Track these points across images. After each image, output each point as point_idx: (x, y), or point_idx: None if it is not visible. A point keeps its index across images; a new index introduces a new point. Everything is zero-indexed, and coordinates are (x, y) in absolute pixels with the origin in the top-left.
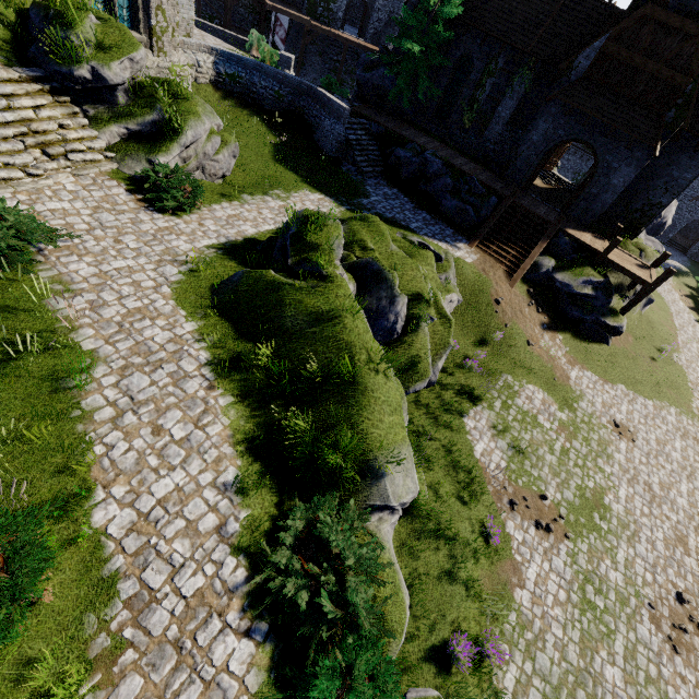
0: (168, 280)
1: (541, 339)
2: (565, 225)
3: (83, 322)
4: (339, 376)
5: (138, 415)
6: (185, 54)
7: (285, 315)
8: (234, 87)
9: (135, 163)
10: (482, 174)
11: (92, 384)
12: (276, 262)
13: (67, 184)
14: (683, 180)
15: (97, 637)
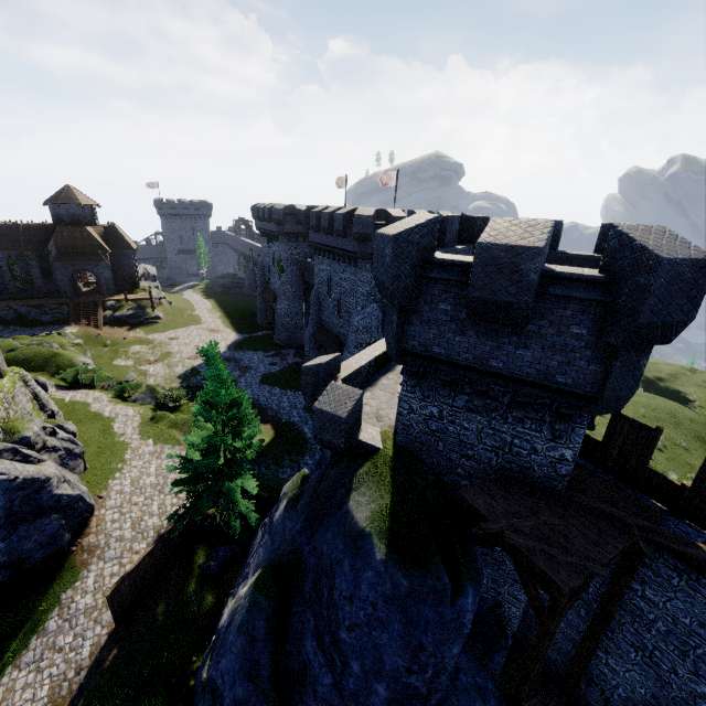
0: None
1: (129, 335)
2: (105, 298)
3: None
4: (50, 356)
5: None
6: None
7: (21, 357)
8: None
9: None
10: (51, 301)
11: None
12: None
13: None
14: (132, 263)
15: None
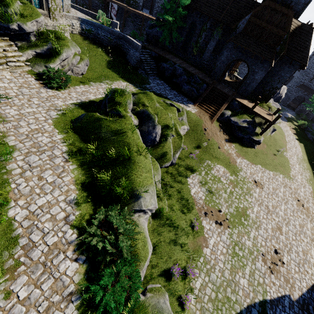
0: (51, 117)
1: (224, 145)
2: (236, 96)
3: (10, 134)
4: (123, 156)
5: (32, 172)
6: (66, 20)
7: (102, 131)
8: (89, 35)
9: (39, 67)
10: (200, 74)
11: (12, 159)
12: (102, 110)
13: (7, 75)
14: (286, 77)
15: (8, 260)
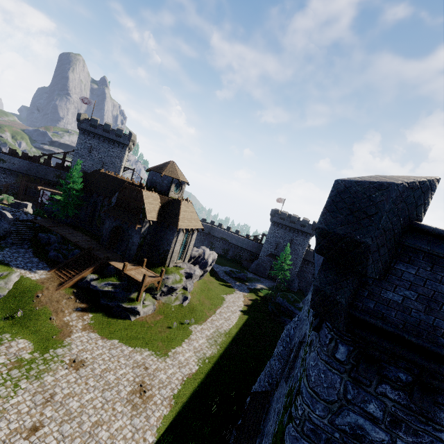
0: None
1: (67, 316)
2: (114, 260)
3: None
4: None
5: None
6: None
7: None
8: None
9: None
10: (87, 242)
11: None
12: None
13: None
14: (171, 239)
15: None
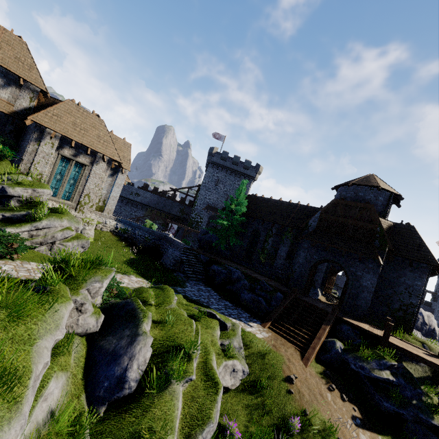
0: None
1: (357, 438)
2: (342, 315)
3: None
4: None
5: None
6: (99, 218)
7: None
8: (123, 234)
9: None
10: (272, 282)
11: None
12: None
13: None
14: (417, 286)
15: None
